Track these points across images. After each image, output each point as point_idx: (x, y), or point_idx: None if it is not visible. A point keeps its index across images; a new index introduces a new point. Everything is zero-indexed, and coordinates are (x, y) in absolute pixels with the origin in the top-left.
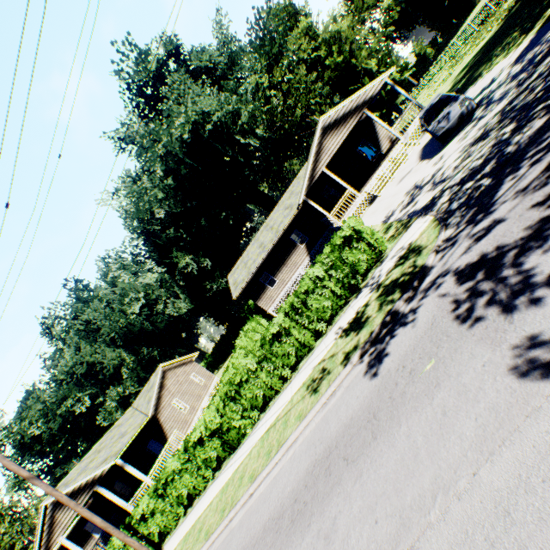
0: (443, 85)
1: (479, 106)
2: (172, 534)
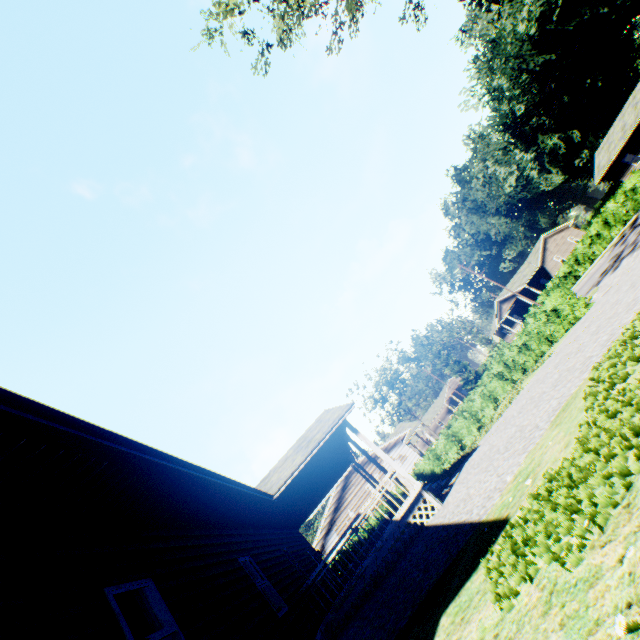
0: None
1: None
2: None
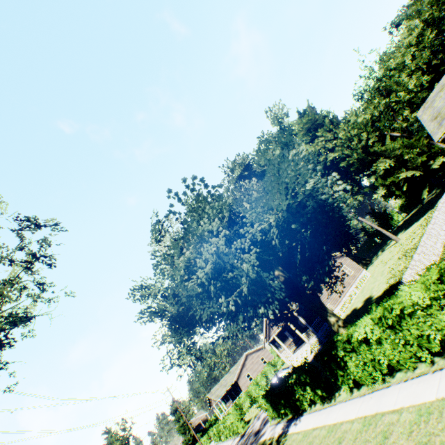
0: (385, 274)
1: None
2: (218, 443)
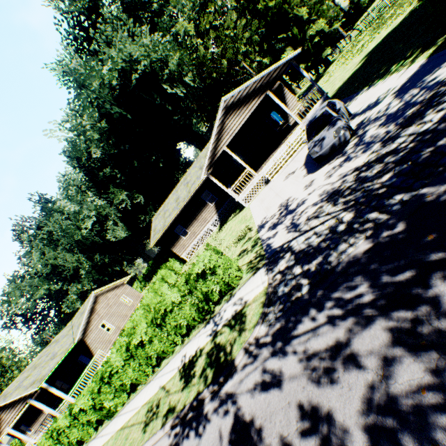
0: (358, 55)
1: (356, 133)
2: None
